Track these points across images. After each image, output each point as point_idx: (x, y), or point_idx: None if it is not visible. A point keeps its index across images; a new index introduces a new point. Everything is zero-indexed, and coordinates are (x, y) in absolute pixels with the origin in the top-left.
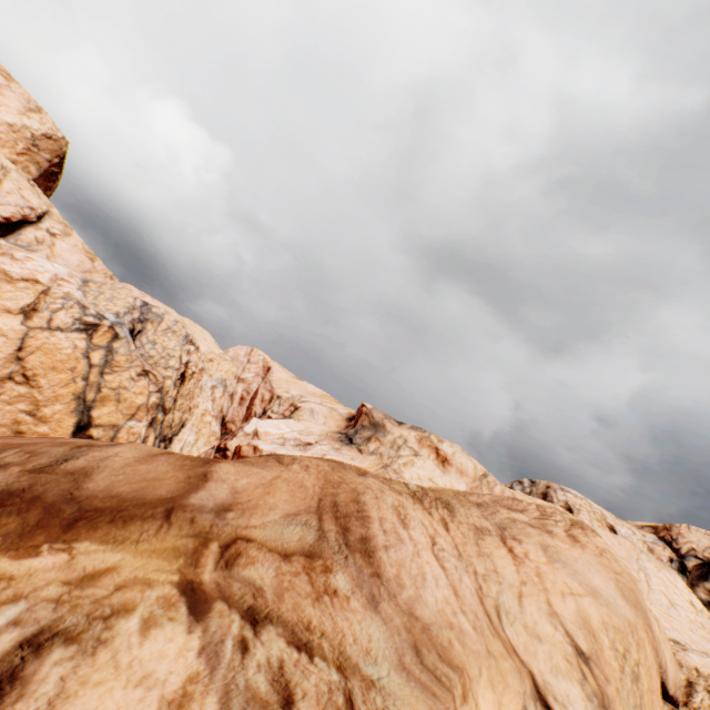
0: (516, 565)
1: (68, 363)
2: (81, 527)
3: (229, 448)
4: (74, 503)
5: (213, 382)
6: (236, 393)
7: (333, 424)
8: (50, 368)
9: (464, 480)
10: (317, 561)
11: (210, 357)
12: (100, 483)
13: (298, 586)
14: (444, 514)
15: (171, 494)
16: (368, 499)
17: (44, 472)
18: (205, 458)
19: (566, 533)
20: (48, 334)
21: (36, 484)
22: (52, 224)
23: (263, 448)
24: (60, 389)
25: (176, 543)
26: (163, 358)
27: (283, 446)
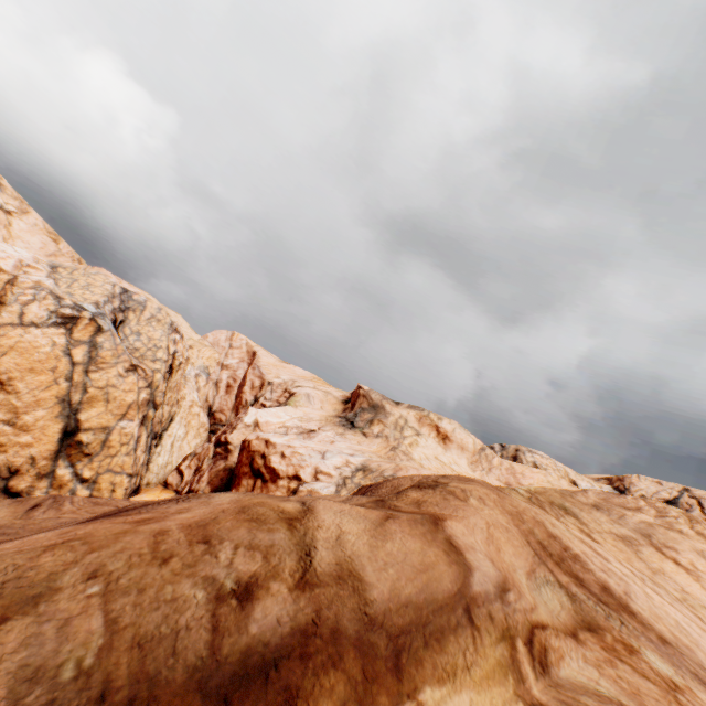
0: (696, 580)
1: (47, 363)
2: (407, 665)
3: (230, 442)
4: (377, 628)
5: (196, 370)
6: (221, 380)
7: (330, 408)
8: (27, 370)
9: (465, 456)
10: (605, 636)
11: (189, 344)
12: (380, 587)
13: (638, 685)
14: (575, 522)
15: (455, 585)
16: (553, 530)
17: (312, 584)
18: (428, 517)
19: (693, 530)
20: (21, 331)
21: (319, 608)
22: (6, 200)
23: (276, 442)
24: (41, 393)
25: (495, 655)
26: (150, 350)
27: (286, 435)
